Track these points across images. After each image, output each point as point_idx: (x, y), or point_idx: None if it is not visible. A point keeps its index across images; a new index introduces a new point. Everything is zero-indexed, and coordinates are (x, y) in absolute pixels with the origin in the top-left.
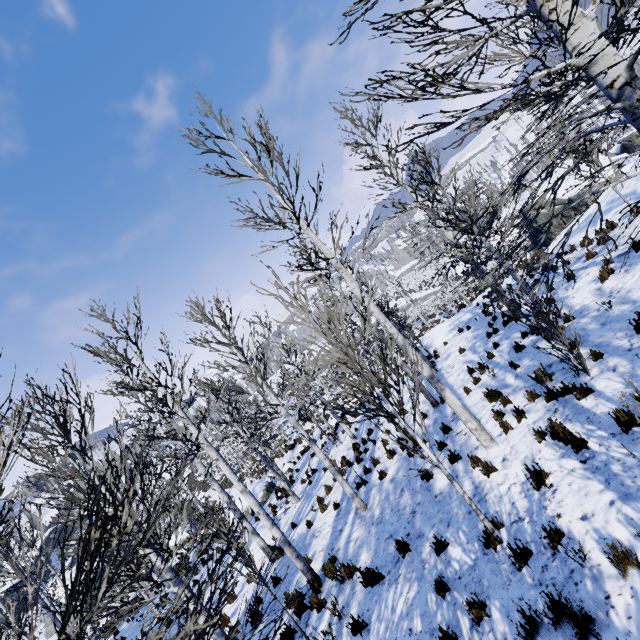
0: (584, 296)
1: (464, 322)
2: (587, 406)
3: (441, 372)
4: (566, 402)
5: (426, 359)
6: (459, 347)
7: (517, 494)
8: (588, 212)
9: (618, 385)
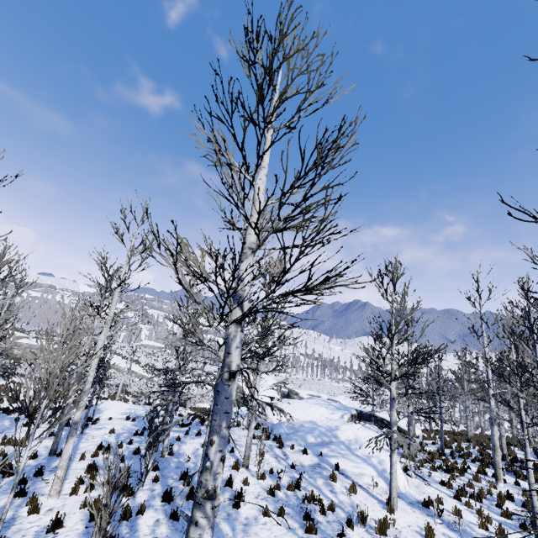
0: (190, 448)
1: (137, 414)
2: (123, 501)
3: (84, 435)
4: (118, 494)
5: (86, 417)
6: (114, 427)
7: (33, 531)
8: (245, 409)
9: (145, 498)
